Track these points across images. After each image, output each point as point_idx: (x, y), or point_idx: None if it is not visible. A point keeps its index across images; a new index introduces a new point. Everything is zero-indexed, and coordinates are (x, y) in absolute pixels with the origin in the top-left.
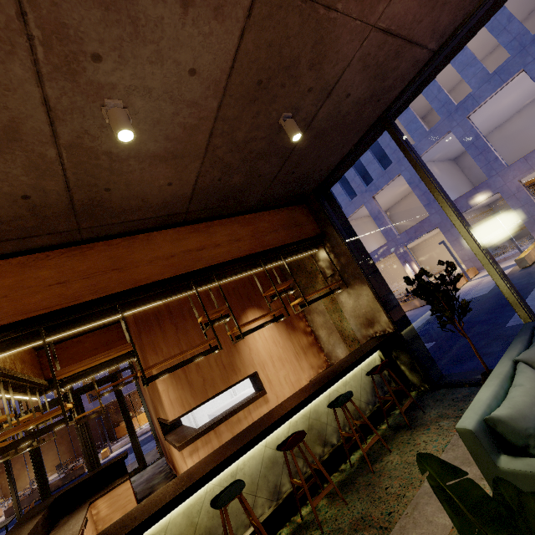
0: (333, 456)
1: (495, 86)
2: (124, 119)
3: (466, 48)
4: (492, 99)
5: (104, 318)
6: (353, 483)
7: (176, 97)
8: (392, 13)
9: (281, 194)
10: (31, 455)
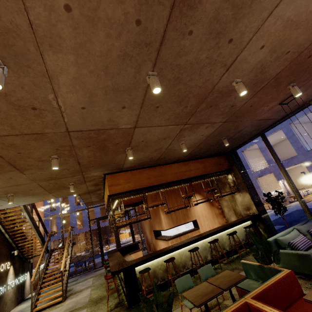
0: (226, 253)
1: None
2: (185, 147)
3: None
4: None
5: (157, 190)
6: (233, 261)
7: (196, 139)
8: (262, 117)
9: (216, 153)
10: (98, 235)
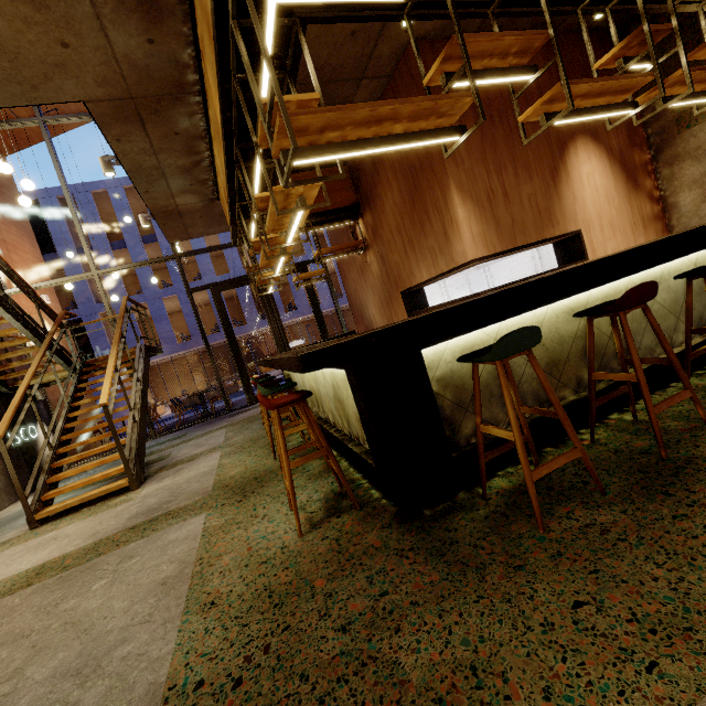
0: None
1: None
2: None
3: None
4: None
5: None
6: None
7: None
8: None
9: None
10: (225, 330)
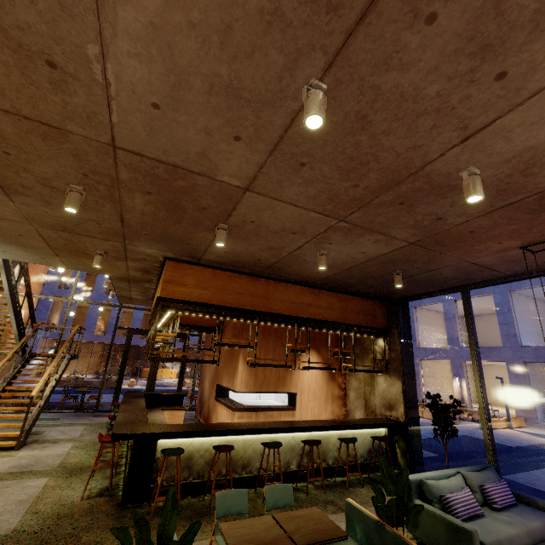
0: (326, 469)
1: None
2: (325, 262)
3: None
4: None
5: (247, 320)
6: (332, 488)
7: (350, 255)
8: (479, 260)
9: (373, 293)
10: (122, 357)
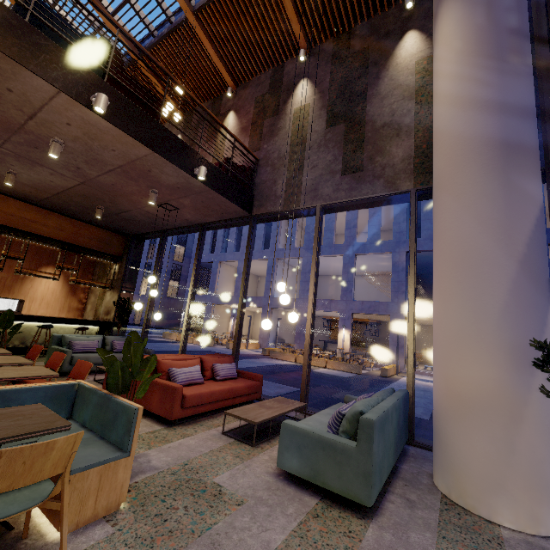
0: (22, 349)
1: (331, 252)
2: (12, 180)
3: (334, 221)
4: (328, 258)
5: None
6: None
7: (43, 181)
8: (147, 210)
9: (107, 225)
10: None
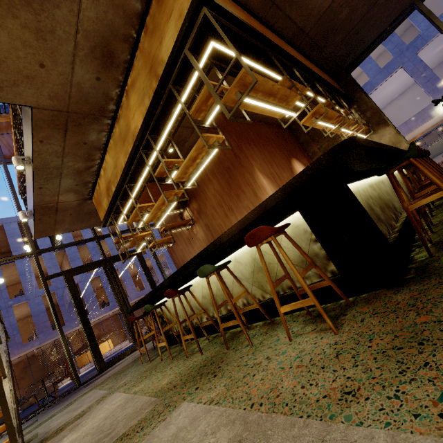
0: None
1: (384, 76)
2: None
3: None
4: (382, 86)
5: (280, 76)
6: None
7: None
8: None
9: (337, 57)
10: (76, 307)
